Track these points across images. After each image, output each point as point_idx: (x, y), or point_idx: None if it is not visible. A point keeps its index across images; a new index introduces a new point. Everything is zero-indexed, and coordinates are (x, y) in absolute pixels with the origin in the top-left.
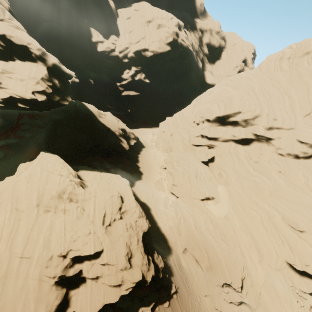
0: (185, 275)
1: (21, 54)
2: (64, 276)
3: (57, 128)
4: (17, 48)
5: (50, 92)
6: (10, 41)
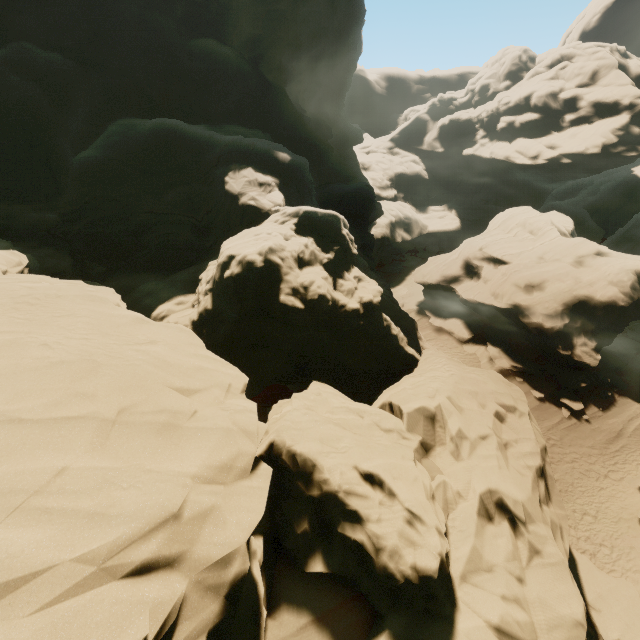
0: (639, 445)
1: (606, 113)
2: (469, 260)
3: (632, 229)
4: (605, 107)
5: (613, 142)
6: (601, 102)
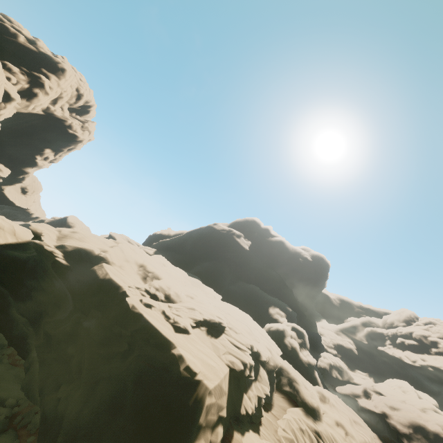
0: None
1: None
2: (366, 388)
3: None
4: None
5: None
6: None
